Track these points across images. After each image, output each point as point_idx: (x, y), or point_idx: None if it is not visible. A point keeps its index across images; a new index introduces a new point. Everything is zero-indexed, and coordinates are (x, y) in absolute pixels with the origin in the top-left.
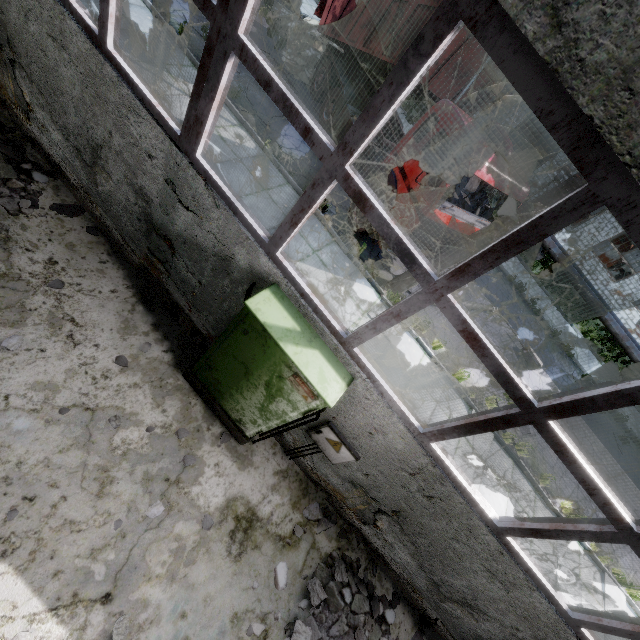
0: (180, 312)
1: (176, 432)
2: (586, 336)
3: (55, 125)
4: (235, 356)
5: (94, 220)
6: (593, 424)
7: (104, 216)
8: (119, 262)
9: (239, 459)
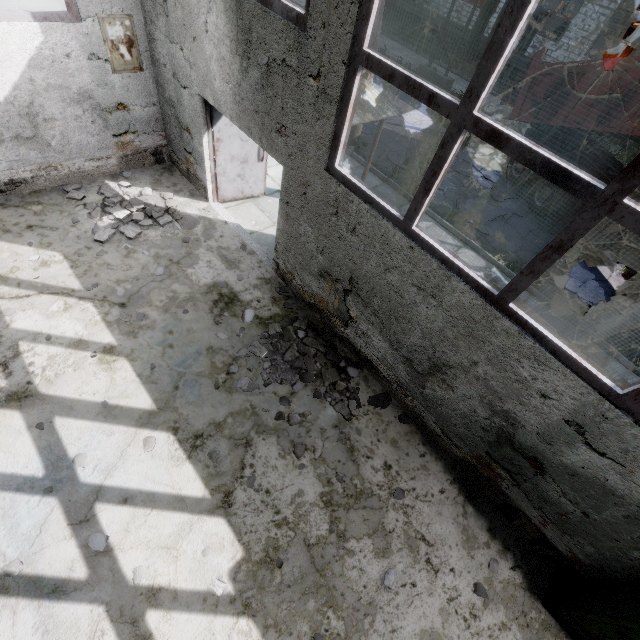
0: (519, 517)
1: None
2: None
3: (383, 337)
4: None
5: (401, 406)
6: None
7: (420, 409)
8: (434, 451)
9: None
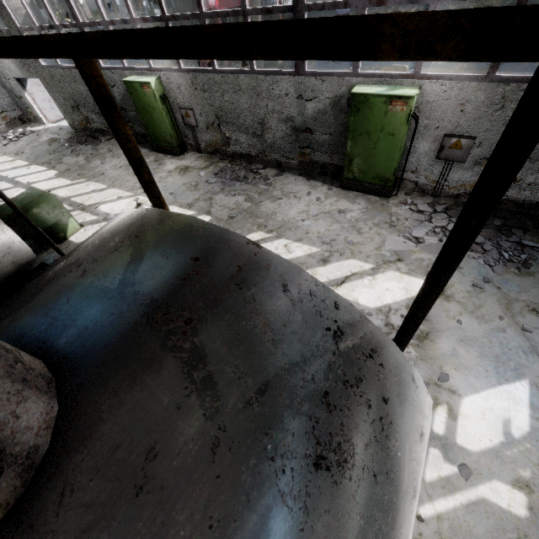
0: (146, 137)
1: (154, 161)
2: None
3: (92, 113)
4: (141, 109)
5: None
6: (502, 68)
7: None
8: None
9: (179, 159)
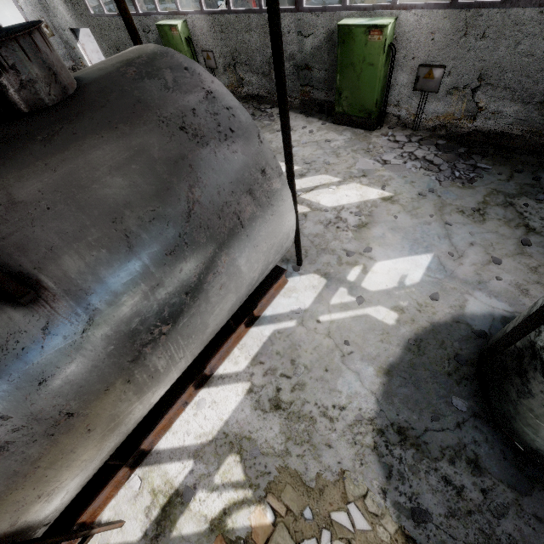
0: None
1: None
2: None
3: None
4: None
5: None
6: None
7: None
8: None
9: None
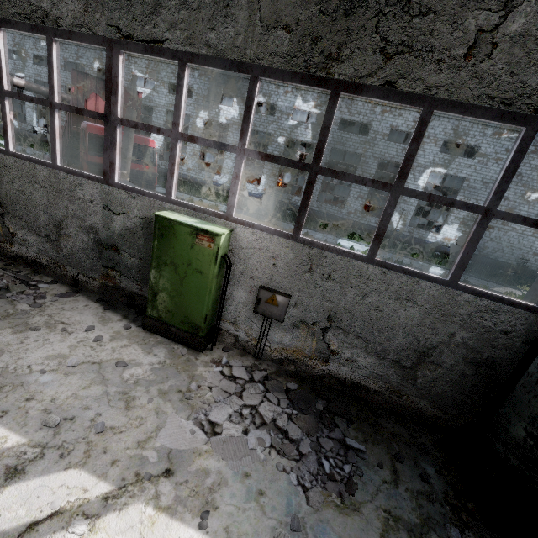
0: None
1: None
2: (332, 233)
3: None
4: None
5: None
6: None
7: None
8: None
9: None
